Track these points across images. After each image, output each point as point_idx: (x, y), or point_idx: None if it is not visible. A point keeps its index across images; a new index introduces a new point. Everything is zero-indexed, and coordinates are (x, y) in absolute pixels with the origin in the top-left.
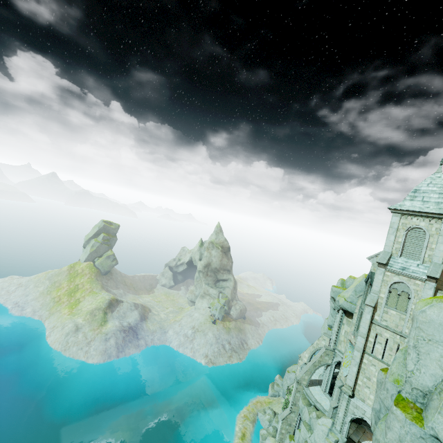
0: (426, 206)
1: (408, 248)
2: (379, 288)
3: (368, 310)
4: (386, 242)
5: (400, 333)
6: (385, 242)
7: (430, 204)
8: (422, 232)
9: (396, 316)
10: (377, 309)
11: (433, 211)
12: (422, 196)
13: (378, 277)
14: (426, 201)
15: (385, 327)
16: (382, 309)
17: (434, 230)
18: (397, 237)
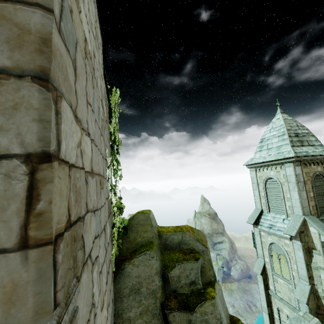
0: (268, 154)
1: (272, 202)
2: (262, 251)
3: (259, 278)
4: (255, 199)
5: (294, 309)
6: (254, 199)
7: (273, 150)
8: (275, 181)
9: (285, 286)
10: (268, 276)
11: (272, 158)
12: (266, 144)
13: (257, 238)
14: (269, 148)
15: (280, 300)
16: (271, 276)
17: (282, 178)
18: (260, 191)
